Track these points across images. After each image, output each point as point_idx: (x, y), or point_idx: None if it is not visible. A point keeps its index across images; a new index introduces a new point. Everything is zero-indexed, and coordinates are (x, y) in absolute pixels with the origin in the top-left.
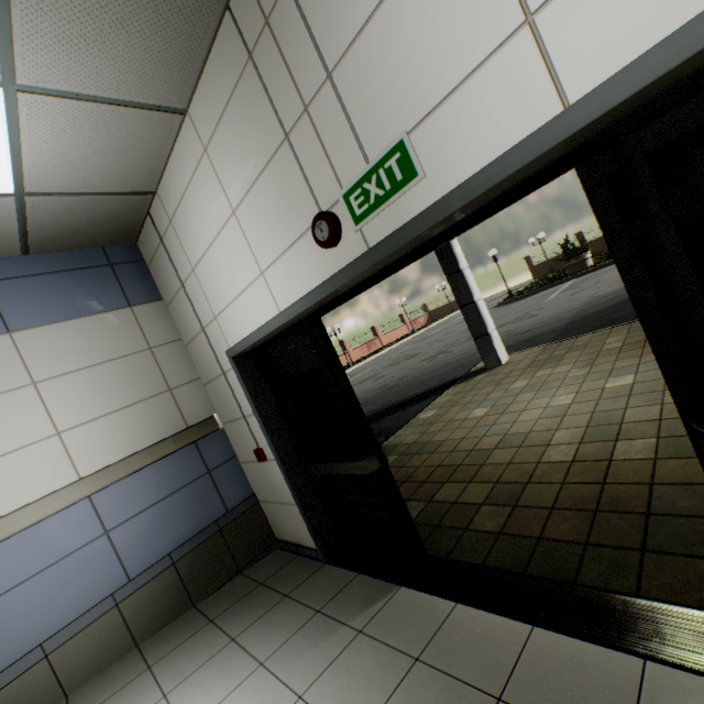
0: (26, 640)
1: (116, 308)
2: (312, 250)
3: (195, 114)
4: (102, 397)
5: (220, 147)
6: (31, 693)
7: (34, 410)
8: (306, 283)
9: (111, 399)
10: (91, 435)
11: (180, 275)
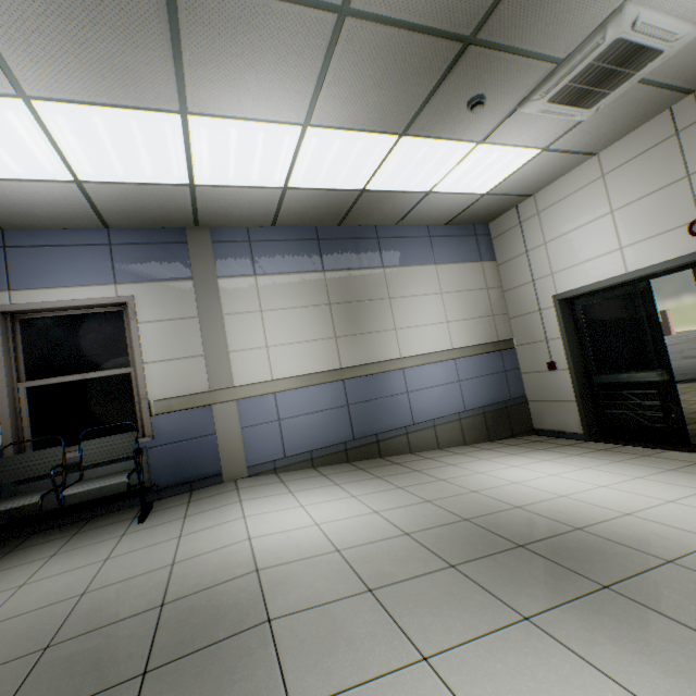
0: (428, 415)
1: (474, 261)
2: (679, 237)
3: (603, 156)
4: (464, 310)
5: (618, 176)
6: (428, 439)
7: (439, 307)
8: (663, 256)
9: (467, 312)
10: (458, 328)
11: (527, 246)
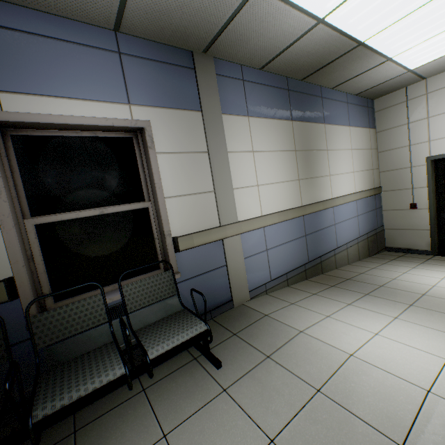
0: (343, 240)
1: (366, 127)
2: None
3: None
4: (361, 163)
5: None
6: (343, 258)
7: (350, 160)
8: None
9: (362, 165)
10: (358, 177)
11: (409, 119)
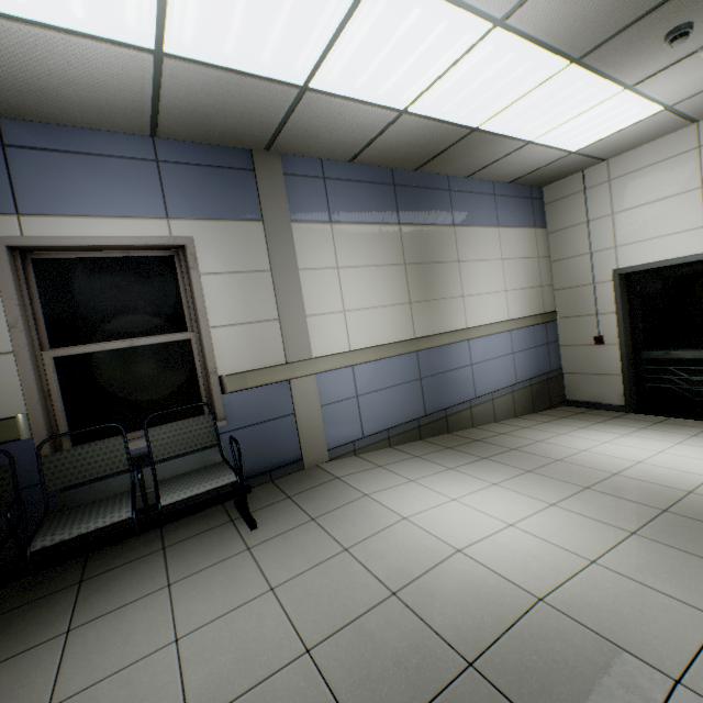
0: (487, 388)
1: (529, 227)
2: None
3: None
4: (519, 279)
5: None
6: (487, 412)
7: (500, 274)
8: None
9: (522, 281)
10: (514, 298)
11: (589, 215)
